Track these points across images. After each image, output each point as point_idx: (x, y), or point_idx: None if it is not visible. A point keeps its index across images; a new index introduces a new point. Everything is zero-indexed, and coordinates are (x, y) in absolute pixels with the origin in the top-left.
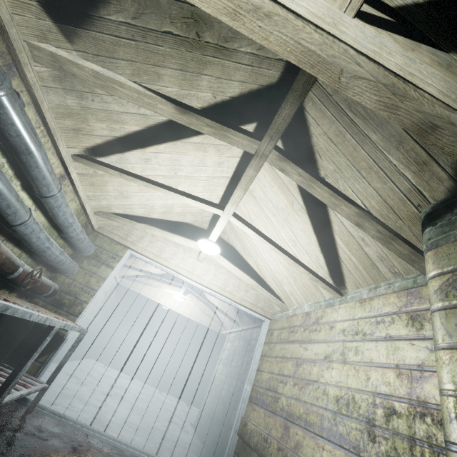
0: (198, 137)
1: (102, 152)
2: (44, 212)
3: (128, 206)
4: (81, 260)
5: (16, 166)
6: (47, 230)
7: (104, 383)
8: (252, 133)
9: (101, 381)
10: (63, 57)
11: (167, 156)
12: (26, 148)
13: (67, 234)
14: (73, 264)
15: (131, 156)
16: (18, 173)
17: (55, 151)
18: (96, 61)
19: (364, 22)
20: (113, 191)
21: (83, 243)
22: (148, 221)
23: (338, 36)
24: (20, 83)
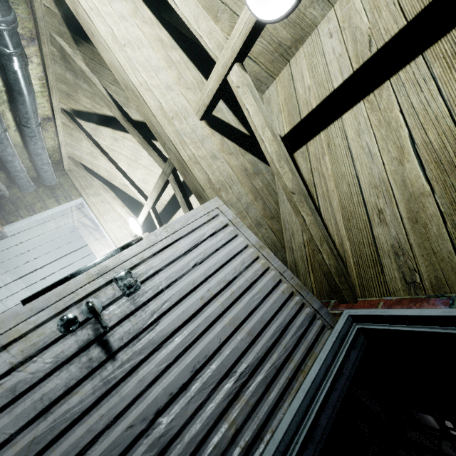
0: (156, 142)
1: (83, 117)
2: (23, 135)
3: (95, 165)
4: (39, 186)
5: (12, 96)
6: (19, 149)
7: (11, 298)
8: (165, 156)
9: (10, 295)
10: (66, 51)
11: (131, 144)
12: (19, 90)
13: (34, 160)
14: (30, 185)
15: (104, 131)
16: (11, 101)
17: (49, 100)
18: (91, 62)
19: (208, 125)
20: (86, 147)
21: (45, 173)
22: (110, 184)
23: (163, 124)
24: (37, 50)
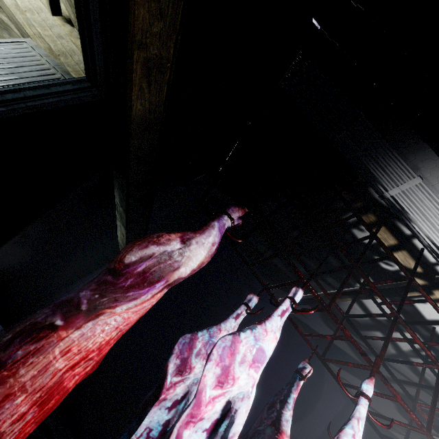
0: None
1: None
2: None
3: None
4: None
5: None
6: None
7: None
8: None
9: None
10: None
11: None
12: None
13: None
14: None
15: None
16: None
17: None
18: None
19: (60, 20)
20: None
21: None
22: None
23: (14, 13)
24: None
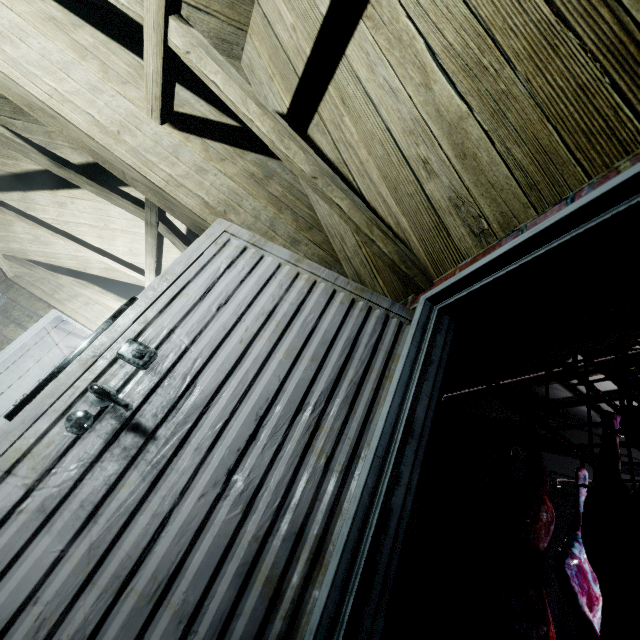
0: (123, 188)
1: None
2: None
3: (51, 255)
4: None
5: None
6: None
7: None
8: (139, 200)
9: None
10: None
11: (88, 204)
12: None
13: None
14: None
15: (39, 197)
16: None
17: None
18: None
19: (176, 129)
20: (24, 233)
21: None
22: (86, 277)
23: (108, 146)
24: None
